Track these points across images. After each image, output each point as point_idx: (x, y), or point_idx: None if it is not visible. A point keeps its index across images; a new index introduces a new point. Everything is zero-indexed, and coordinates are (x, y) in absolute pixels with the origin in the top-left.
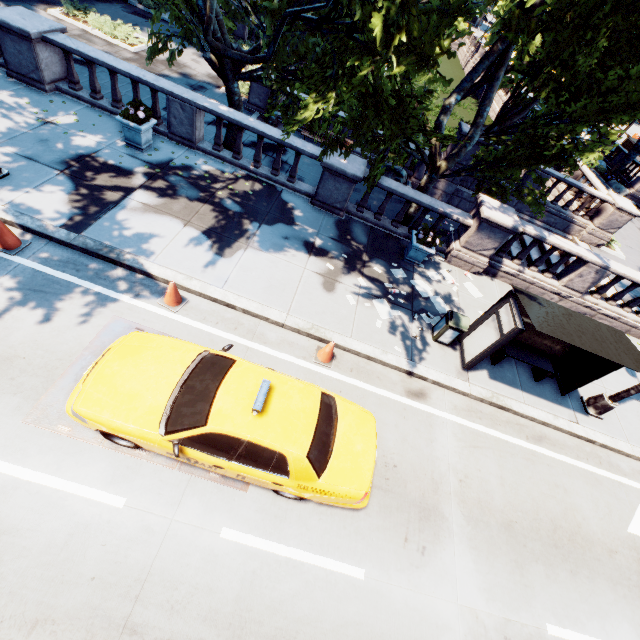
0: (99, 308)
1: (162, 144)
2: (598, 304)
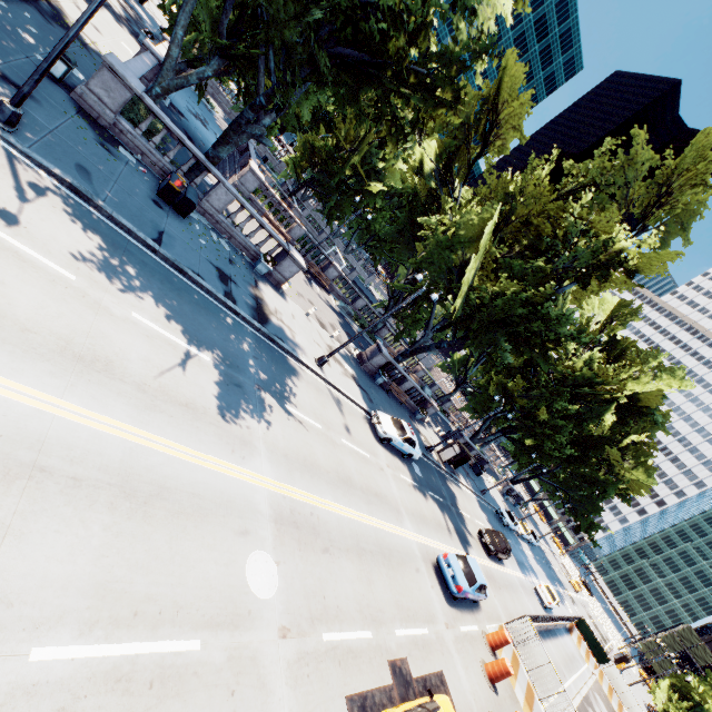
0: None
1: None
2: None
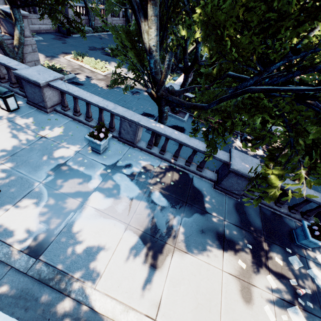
0: None
1: (114, 145)
2: None
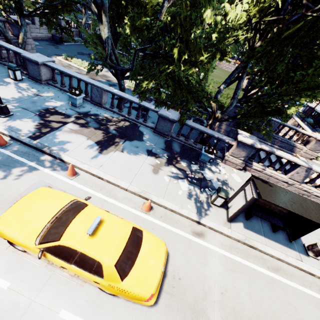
0: (33, 175)
1: (87, 105)
2: (311, 189)
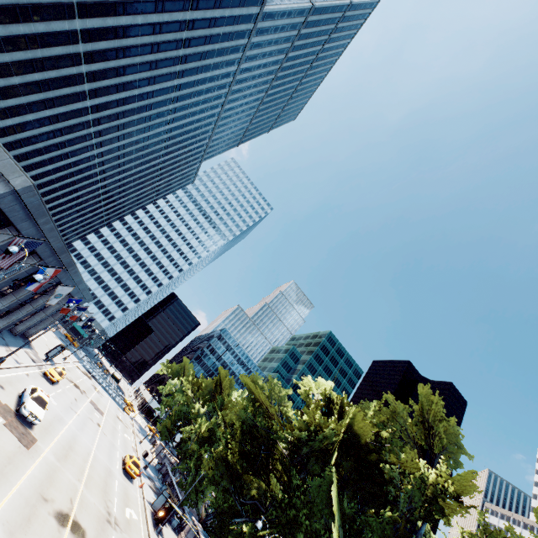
0: None
1: None
2: None
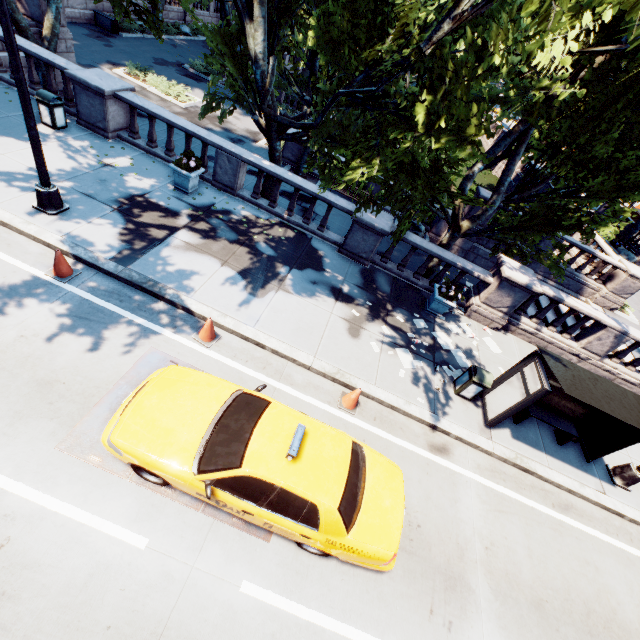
0: (138, 339)
1: (206, 189)
2: (617, 368)
